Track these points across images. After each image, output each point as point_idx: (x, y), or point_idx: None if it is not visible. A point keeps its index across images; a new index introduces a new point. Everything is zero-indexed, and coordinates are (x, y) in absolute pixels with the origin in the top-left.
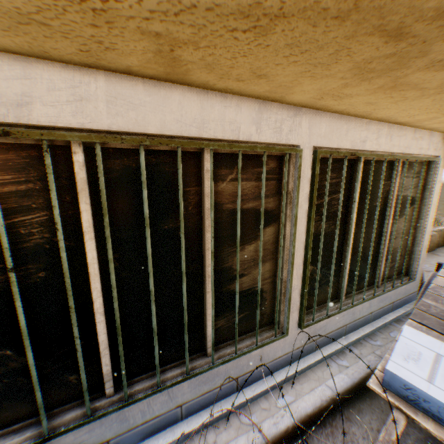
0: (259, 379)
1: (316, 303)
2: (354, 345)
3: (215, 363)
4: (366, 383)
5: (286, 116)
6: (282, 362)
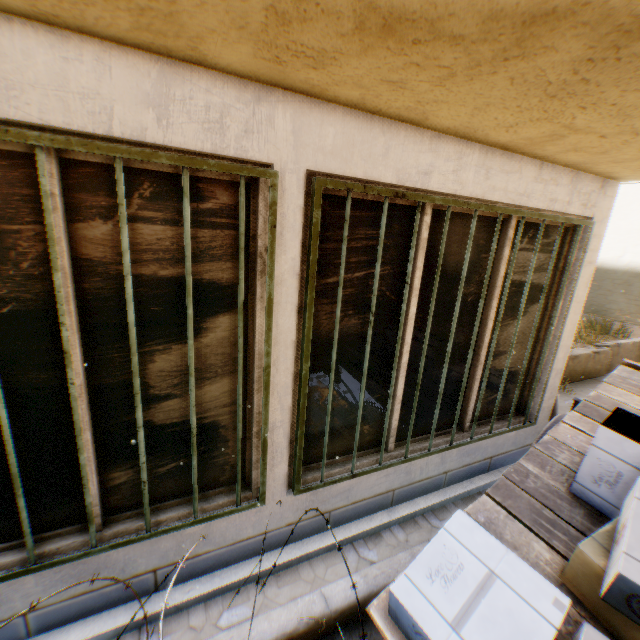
0: (205, 571)
1: (339, 451)
2: (403, 523)
3: (97, 547)
4: (366, 607)
5: (235, 102)
6: (255, 546)
